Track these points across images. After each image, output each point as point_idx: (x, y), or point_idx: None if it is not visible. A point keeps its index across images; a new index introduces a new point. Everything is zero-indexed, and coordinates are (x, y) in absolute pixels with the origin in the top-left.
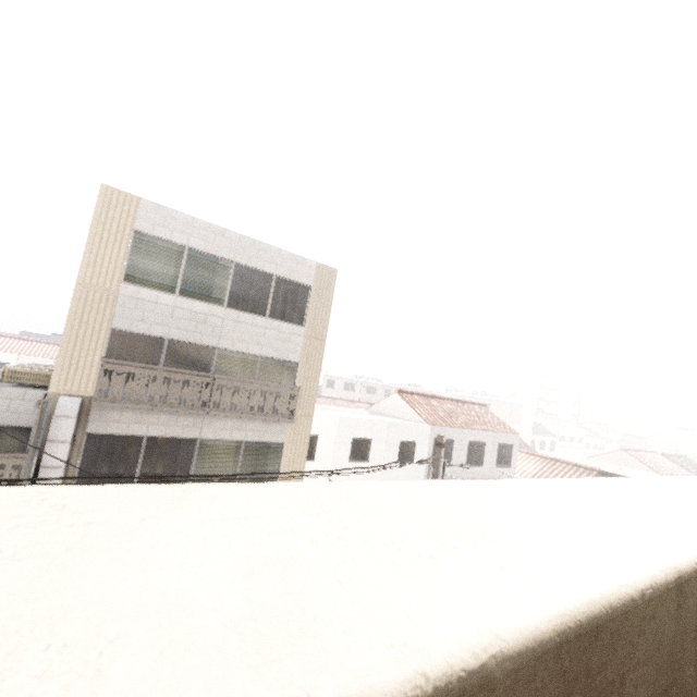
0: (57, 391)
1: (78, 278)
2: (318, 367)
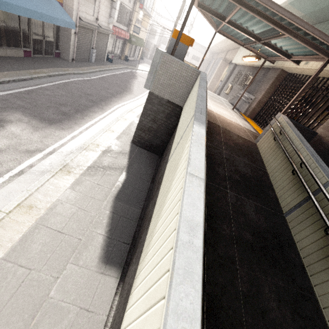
0: None
1: None
2: None
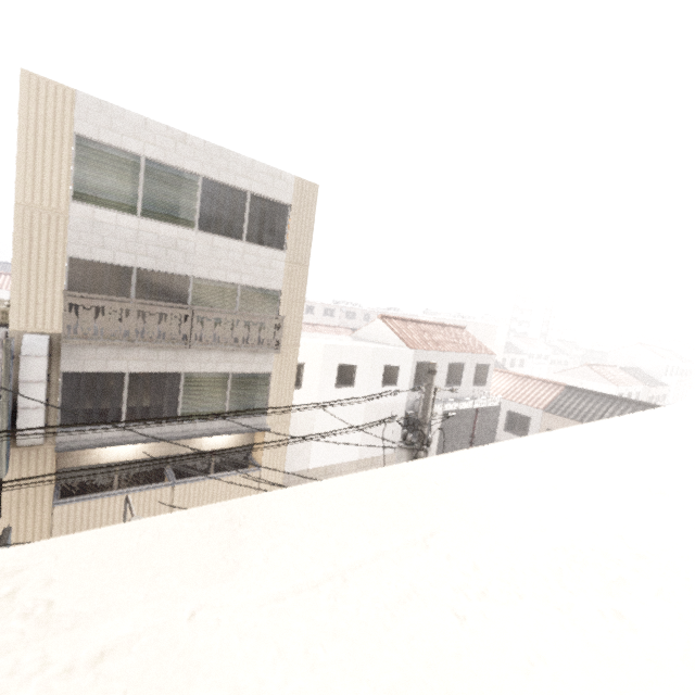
0: (19, 329)
1: (17, 196)
2: (302, 295)
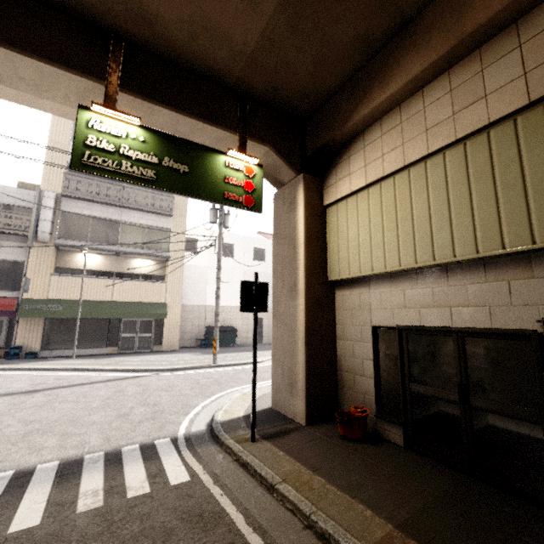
0: (44, 189)
1: (49, 138)
2: None
